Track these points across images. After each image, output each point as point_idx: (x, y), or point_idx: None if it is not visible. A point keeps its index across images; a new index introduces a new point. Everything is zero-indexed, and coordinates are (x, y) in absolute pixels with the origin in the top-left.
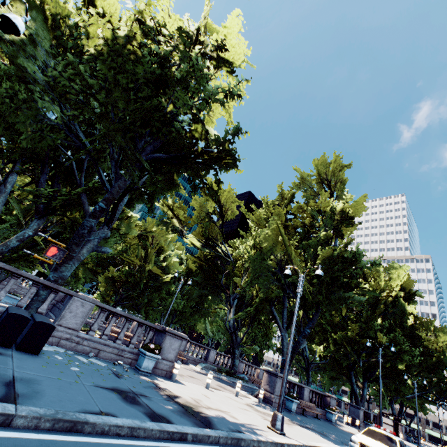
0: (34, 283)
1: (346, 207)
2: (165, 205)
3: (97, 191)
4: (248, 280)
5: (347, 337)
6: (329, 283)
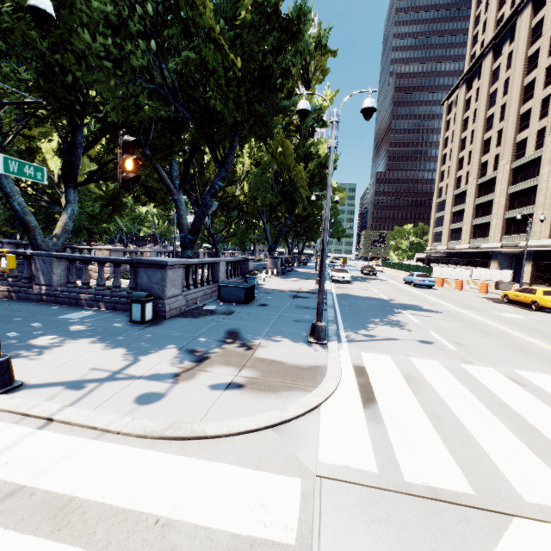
0: (204, 264)
1: (323, 105)
2: None
3: (170, 152)
4: (250, 193)
5: (295, 214)
6: (309, 185)
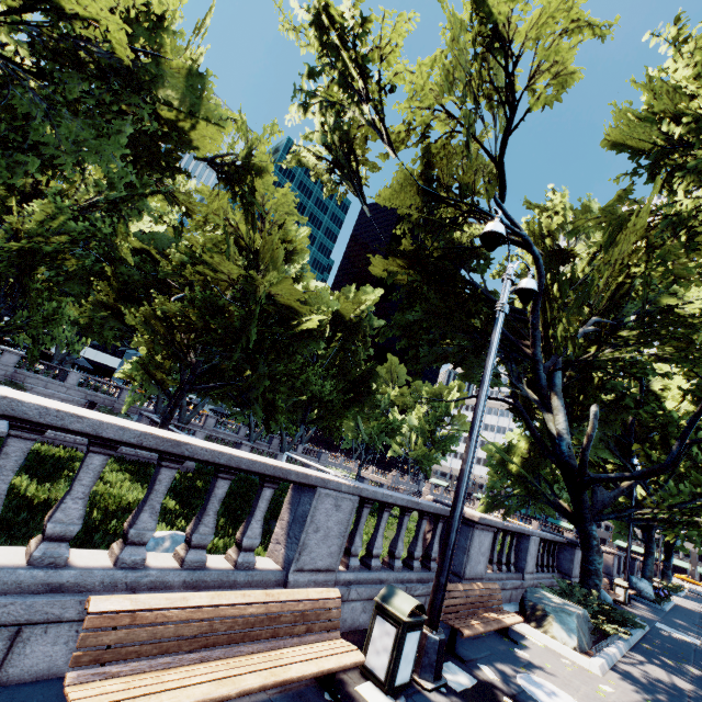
0: None
1: None
2: (329, 20)
3: None
4: None
5: None
6: None
